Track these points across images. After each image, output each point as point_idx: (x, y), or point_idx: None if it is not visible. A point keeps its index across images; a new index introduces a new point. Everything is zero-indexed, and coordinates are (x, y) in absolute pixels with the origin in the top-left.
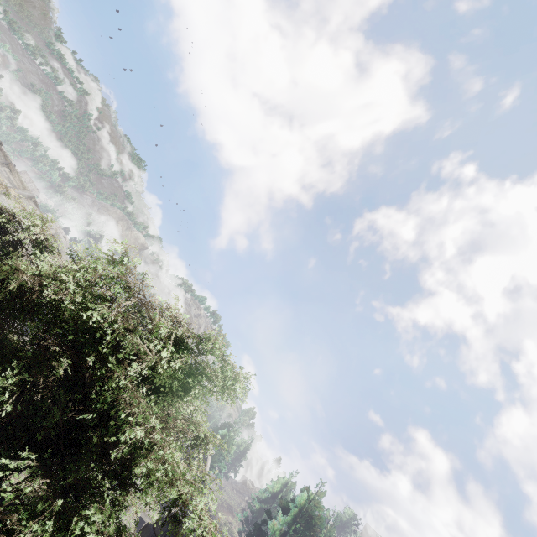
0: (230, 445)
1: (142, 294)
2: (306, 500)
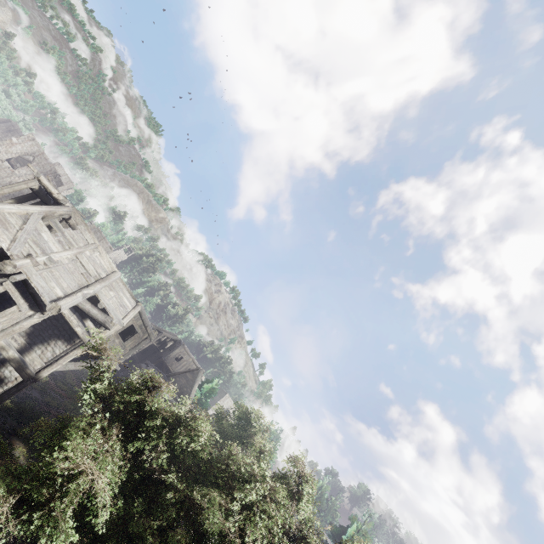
0: (273, 454)
1: None
2: (357, 533)
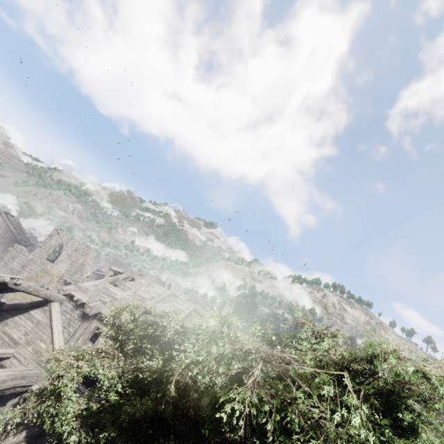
0: None
1: (260, 352)
2: None
